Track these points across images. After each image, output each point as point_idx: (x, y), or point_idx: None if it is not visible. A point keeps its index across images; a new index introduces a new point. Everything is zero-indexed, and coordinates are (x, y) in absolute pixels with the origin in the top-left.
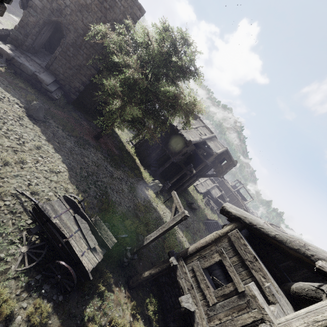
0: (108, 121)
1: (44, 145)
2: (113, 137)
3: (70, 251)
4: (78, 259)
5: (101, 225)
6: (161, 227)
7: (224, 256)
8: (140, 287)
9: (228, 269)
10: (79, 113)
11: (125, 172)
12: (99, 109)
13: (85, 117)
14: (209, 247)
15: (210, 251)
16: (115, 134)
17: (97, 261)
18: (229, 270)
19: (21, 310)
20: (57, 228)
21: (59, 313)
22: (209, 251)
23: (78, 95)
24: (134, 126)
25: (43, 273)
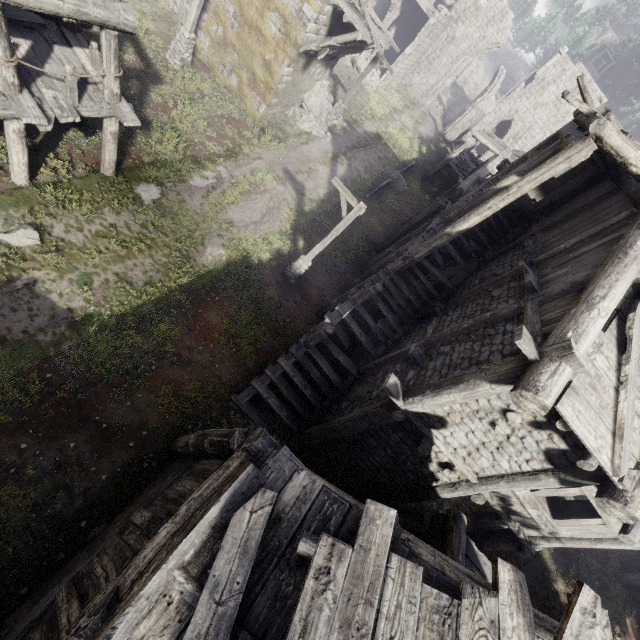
0: None
1: None
2: None
3: None
4: None
5: None
6: None
7: None
8: None
9: None
10: None
11: None
12: None
13: None
14: None
15: None
16: None
17: None
18: None
19: None
20: None
21: None
22: None
23: None
24: None
25: None
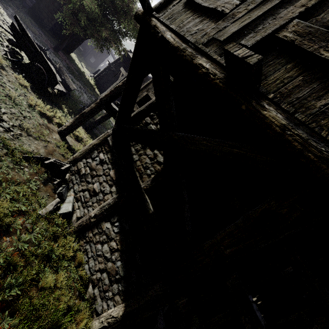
0: (69, 5)
1: (6, 17)
2: (73, 63)
3: (42, 62)
4: (48, 66)
5: (64, 72)
6: (111, 87)
7: (149, 91)
8: (94, 137)
9: (150, 95)
10: (35, 24)
11: (85, 88)
12: (57, 33)
13: (42, 30)
14: (142, 91)
15: (142, 93)
16: (75, 63)
17: (62, 90)
18: (150, 96)
19: (10, 73)
20: (32, 41)
21: (36, 95)
22: (141, 93)
23: (34, 5)
24: (93, 27)
25: (22, 70)
